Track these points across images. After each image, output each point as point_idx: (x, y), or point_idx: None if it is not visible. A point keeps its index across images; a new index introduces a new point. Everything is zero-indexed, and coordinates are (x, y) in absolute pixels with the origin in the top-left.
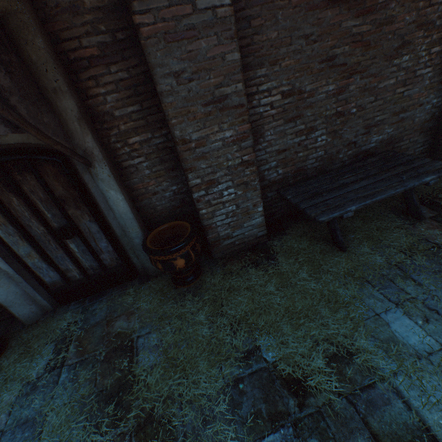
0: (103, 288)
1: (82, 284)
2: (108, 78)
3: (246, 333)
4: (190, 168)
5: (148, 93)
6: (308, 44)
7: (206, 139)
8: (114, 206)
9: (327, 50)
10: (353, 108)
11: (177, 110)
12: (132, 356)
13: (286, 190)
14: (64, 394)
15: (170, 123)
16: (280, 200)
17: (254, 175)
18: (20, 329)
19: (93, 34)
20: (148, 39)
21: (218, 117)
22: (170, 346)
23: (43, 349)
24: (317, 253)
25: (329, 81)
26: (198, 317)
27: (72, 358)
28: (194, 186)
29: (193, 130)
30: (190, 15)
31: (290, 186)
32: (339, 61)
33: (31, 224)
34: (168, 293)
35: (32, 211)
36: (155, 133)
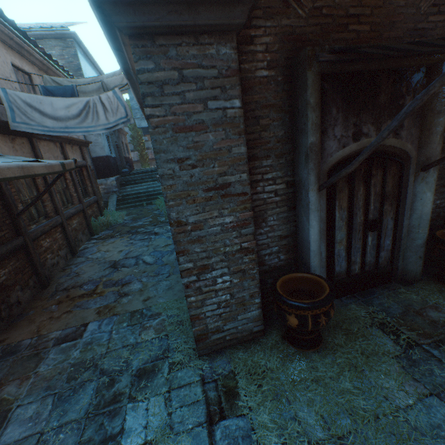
0: (366, 287)
1: (356, 279)
2: None
3: None
4: None
5: None
6: None
7: None
8: (420, 207)
9: None
10: None
11: None
12: None
13: None
14: None
15: None
16: None
17: None
18: None
19: None
20: None
21: None
22: None
23: (368, 332)
24: None
25: None
26: None
27: (420, 339)
28: None
29: None
30: None
31: None
32: None
33: (357, 212)
34: None
35: (364, 202)
36: None
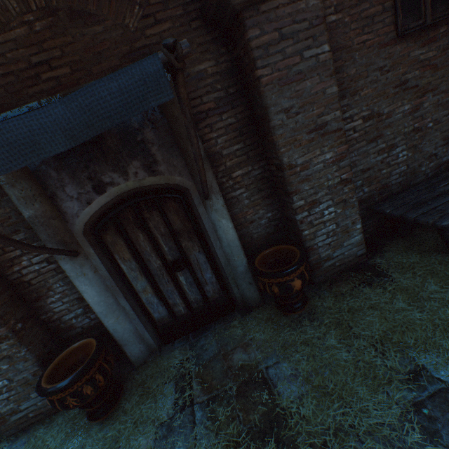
0: (204, 323)
1: (186, 319)
2: (219, 124)
3: (397, 352)
4: (294, 191)
5: (250, 132)
6: (382, 74)
7: (309, 162)
8: (223, 235)
9: (399, 77)
10: (429, 123)
11: (286, 139)
12: (268, 387)
13: (381, 206)
14: (207, 433)
15: (280, 152)
16: (367, 219)
17: (352, 192)
18: (130, 370)
19: (211, 92)
20: (265, 86)
21: (319, 142)
22: (310, 374)
23: (163, 389)
24: (436, 265)
25: (404, 102)
26: (328, 341)
27: (200, 396)
28: (298, 207)
29: (298, 155)
30: (298, 63)
31: (381, 201)
32: (411, 84)
33: (150, 258)
34: (279, 321)
35: (153, 246)
36: (254, 166)
